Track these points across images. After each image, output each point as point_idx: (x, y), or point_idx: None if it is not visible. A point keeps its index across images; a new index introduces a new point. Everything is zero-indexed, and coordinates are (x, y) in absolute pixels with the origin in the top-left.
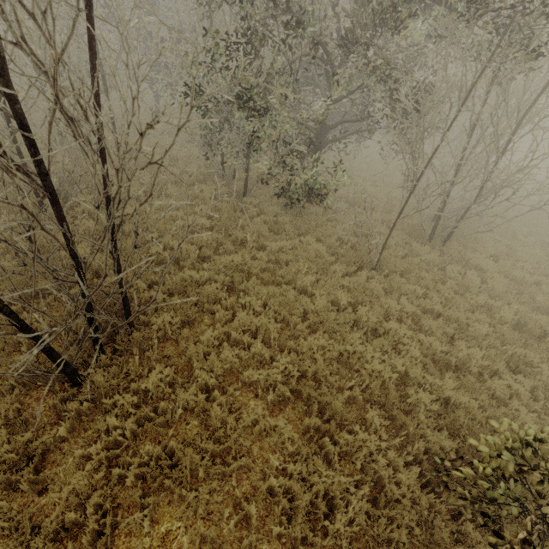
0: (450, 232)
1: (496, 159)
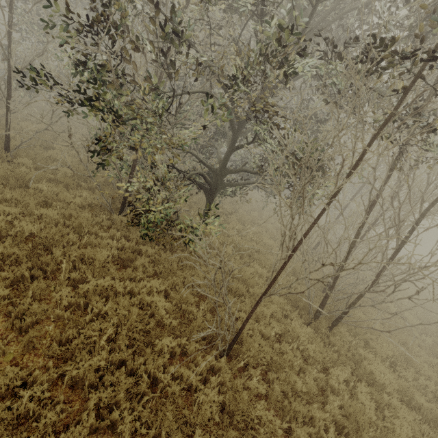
0: (340, 315)
1: (396, 245)
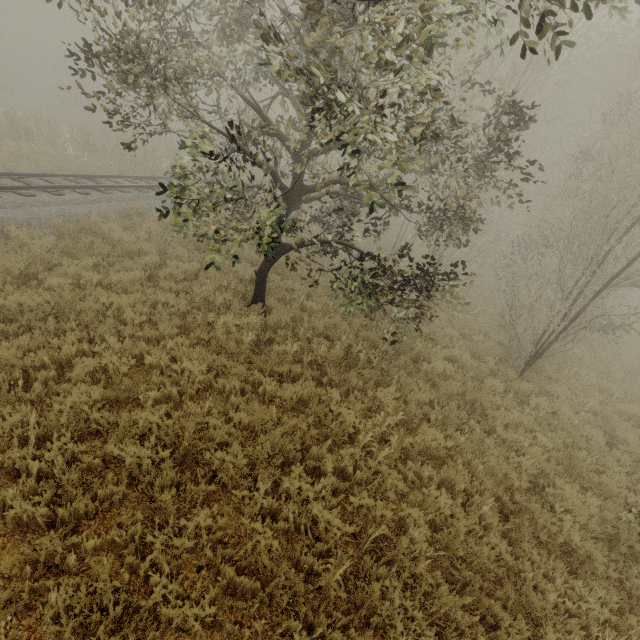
0: None
1: None
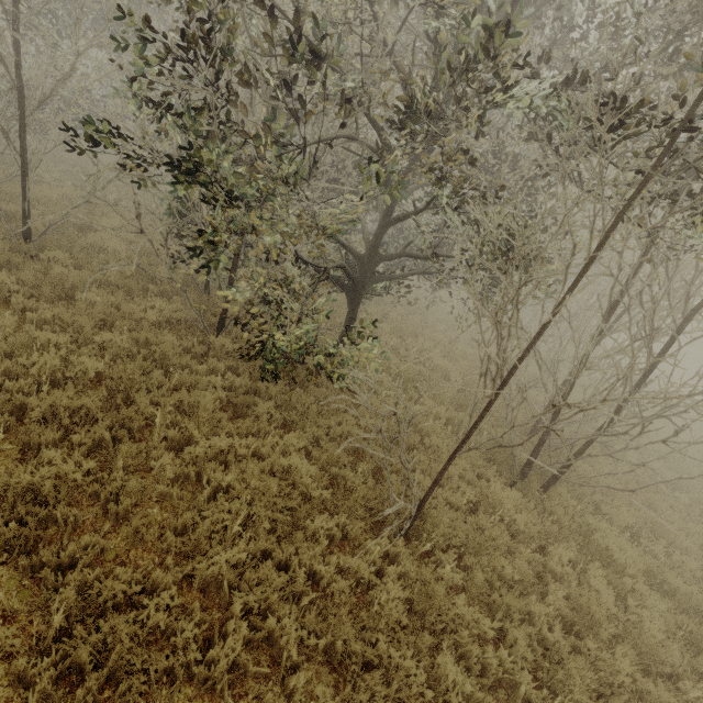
0: (559, 470)
1: (646, 366)
